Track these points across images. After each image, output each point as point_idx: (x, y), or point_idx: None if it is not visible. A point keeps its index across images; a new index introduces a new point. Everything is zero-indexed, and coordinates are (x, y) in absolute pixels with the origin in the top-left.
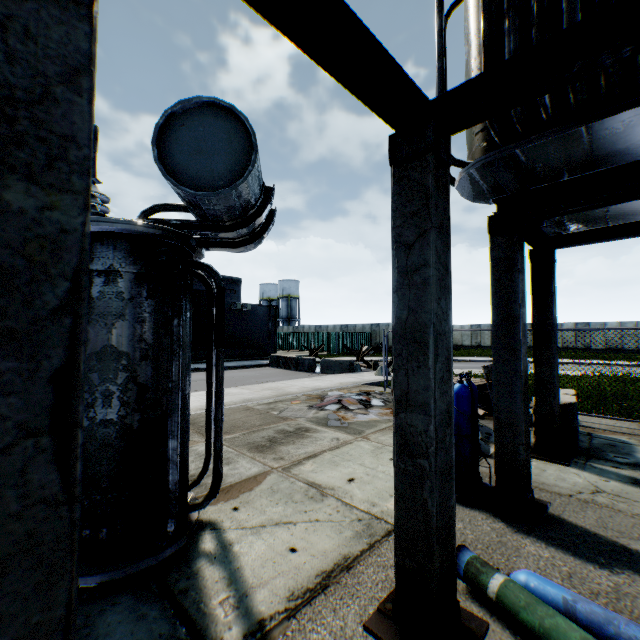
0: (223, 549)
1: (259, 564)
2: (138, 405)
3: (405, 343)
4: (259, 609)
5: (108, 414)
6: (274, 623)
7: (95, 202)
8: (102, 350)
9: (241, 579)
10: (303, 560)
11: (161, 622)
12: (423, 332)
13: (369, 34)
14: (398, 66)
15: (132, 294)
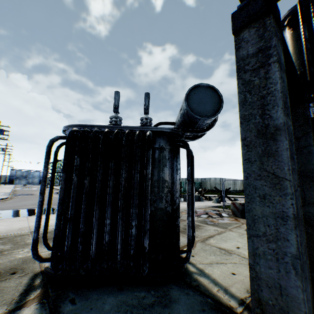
0: (201, 271)
1: (222, 278)
2: (171, 202)
3: (300, 177)
4: (237, 295)
5: (161, 205)
6: (248, 300)
7: (150, 121)
8: (159, 179)
9: (219, 283)
10: (242, 278)
11: (197, 296)
12: (310, 172)
13: (293, 63)
14: (296, 72)
15: (168, 157)
